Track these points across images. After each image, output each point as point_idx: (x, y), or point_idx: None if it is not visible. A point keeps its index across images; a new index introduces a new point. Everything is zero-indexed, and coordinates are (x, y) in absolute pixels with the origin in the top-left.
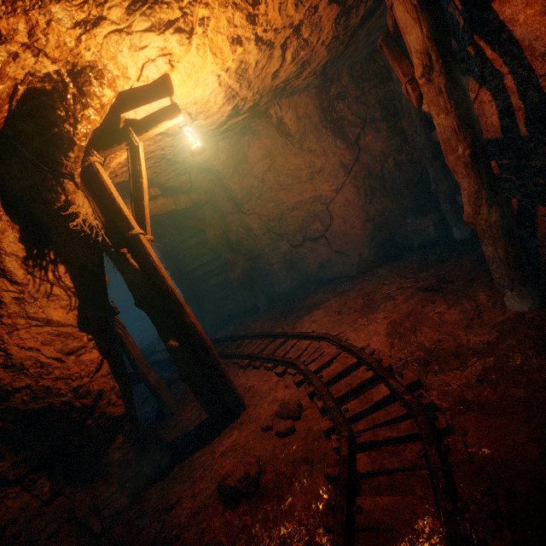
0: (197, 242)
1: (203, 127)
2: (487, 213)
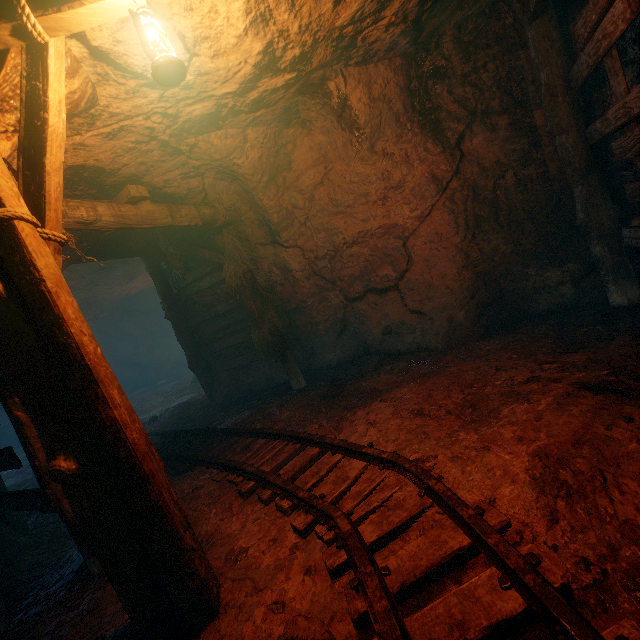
0: (212, 284)
1: (213, 80)
2: None
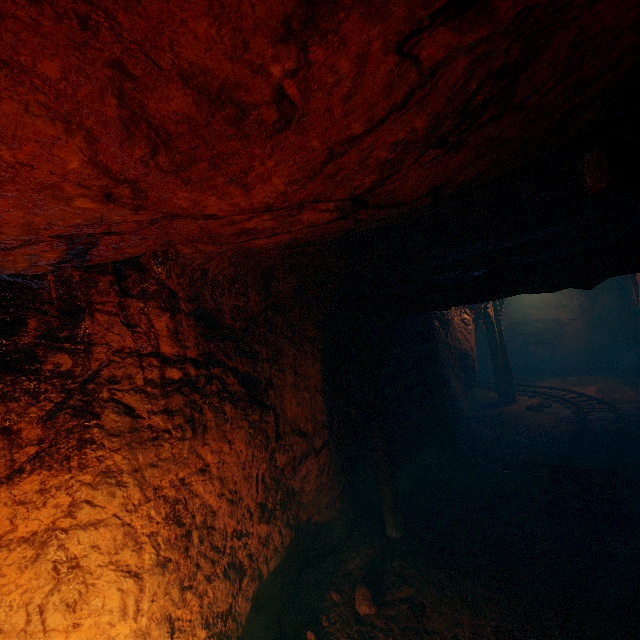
0: None
1: None
2: None
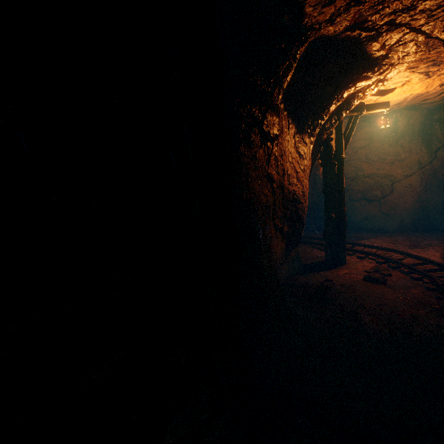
0: None
1: None
2: None
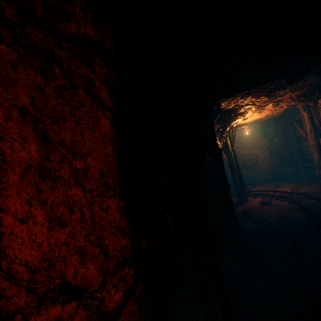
0: None
1: None
2: (320, 163)
